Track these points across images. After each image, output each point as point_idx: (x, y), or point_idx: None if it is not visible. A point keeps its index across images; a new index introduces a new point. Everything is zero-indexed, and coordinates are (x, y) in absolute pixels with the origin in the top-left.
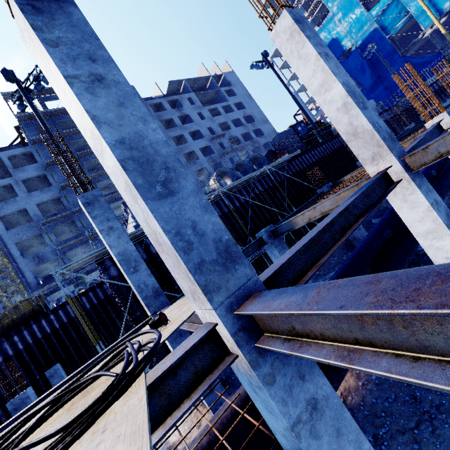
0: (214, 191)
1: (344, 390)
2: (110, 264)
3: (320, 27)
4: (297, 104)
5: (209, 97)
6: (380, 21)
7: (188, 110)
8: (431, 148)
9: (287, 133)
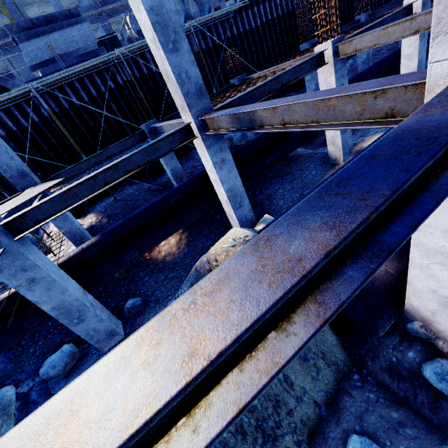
0: (130, 38)
1: (167, 253)
2: None
3: None
4: None
5: None
6: None
7: None
8: (215, 119)
9: None
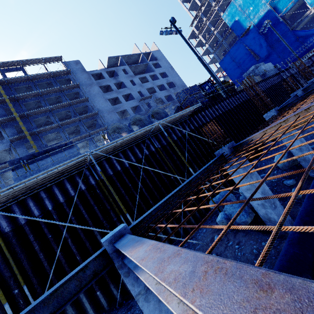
0: None
1: None
2: None
3: (225, 12)
4: (202, 64)
5: (140, 69)
6: (273, 3)
7: (123, 78)
8: None
9: (192, 89)
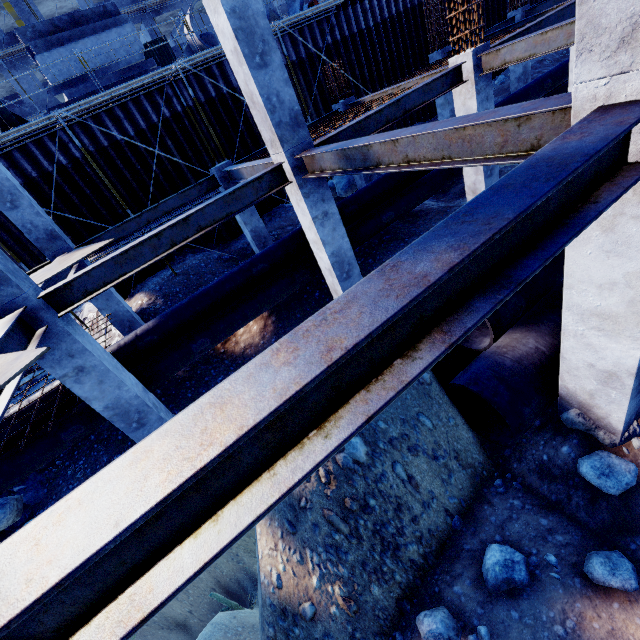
0: (191, 46)
1: (248, 345)
2: (6, 165)
3: None
4: None
5: None
6: None
7: None
8: (316, 157)
9: None
